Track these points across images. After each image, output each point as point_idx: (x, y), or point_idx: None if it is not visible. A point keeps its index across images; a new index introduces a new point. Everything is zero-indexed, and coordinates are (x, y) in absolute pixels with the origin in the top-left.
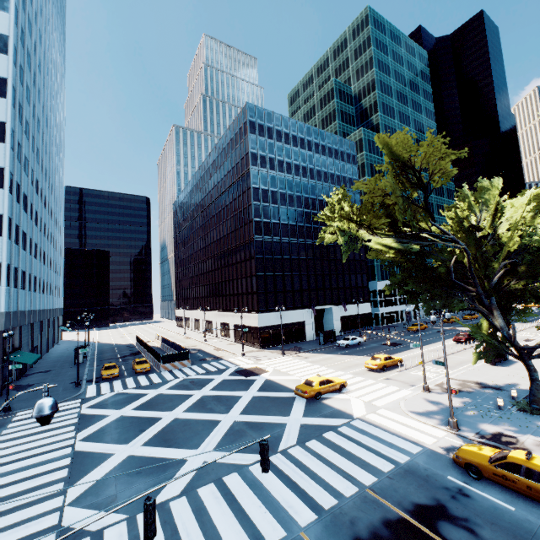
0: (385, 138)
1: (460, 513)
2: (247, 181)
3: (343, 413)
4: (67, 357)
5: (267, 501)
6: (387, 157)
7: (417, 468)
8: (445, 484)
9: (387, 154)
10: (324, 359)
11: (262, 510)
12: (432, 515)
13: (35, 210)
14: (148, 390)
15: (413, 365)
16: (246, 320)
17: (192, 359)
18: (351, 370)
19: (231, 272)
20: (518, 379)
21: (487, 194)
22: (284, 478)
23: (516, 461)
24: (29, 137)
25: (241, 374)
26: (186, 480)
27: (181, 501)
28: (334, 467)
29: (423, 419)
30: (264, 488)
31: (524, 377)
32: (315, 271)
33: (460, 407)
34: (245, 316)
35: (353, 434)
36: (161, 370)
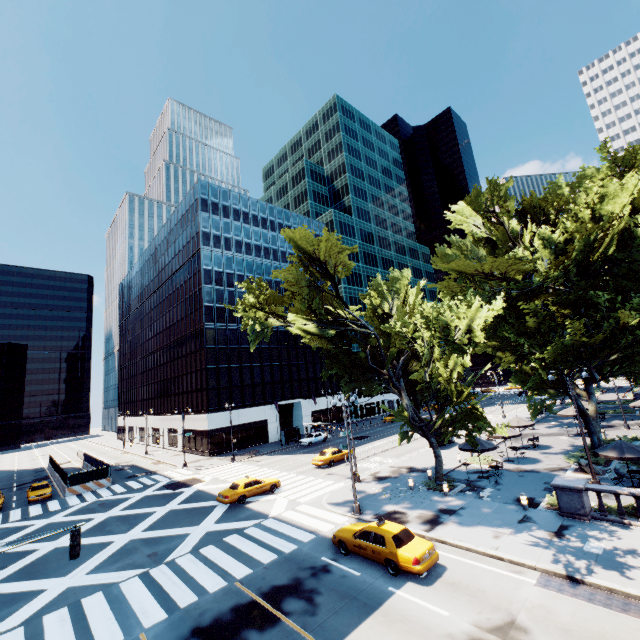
0: (289, 233)
1: (310, 586)
2: (198, 262)
3: (260, 514)
4: None
5: (122, 612)
6: (295, 249)
7: (298, 555)
8: (314, 564)
9: (294, 247)
10: (276, 461)
11: (111, 621)
12: (283, 593)
13: None
14: (37, 520)
15: (363, 458)
16: (196, 422)
17: (117, 478)
18: (298, 470)
19: (181, 365)
20: (448, 460)
21: (398, 283)
22: (154, 588)
23: (369, 528)
24: None
25: (170, 487)
26: (35, 610)
27: (17, 632)
28: (216, 567)
29: (335, 509)
30: (126, 600)
31: (454, 458)
32: (281, 360)
33: (377, 493)
34: (194, 419)
35: (257, 533)
36: (67, 495)
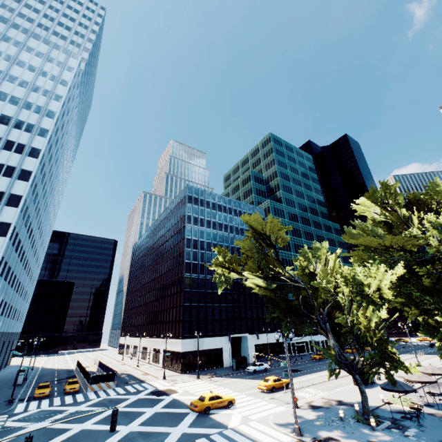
0: (246, 218)
1: None
2: (183, 234)
3: (221, 424)
4: (9, 379)
5: None
6: (249, 228)
7: None
8: None
9: (249, 227)
10: (230, 382)
11: None
12: None
13: (24, 250)
14: (70, 407)
15: (298, 387)
16: (173, 345)
17: (119, 382)
18: (247, 391)
19: (166, 302)
20: (372, 398)
21: (320, 251)
22: None
23: None
24: (36, 202)
25: (155, 394)
26: None
27: None
28: None
29: (279, 428)
30: None
31: (377, 396)
32: (233, 303)
33: (313, 419)
34: (172, 342)
35: (220, 439)
36: (88, 391)
